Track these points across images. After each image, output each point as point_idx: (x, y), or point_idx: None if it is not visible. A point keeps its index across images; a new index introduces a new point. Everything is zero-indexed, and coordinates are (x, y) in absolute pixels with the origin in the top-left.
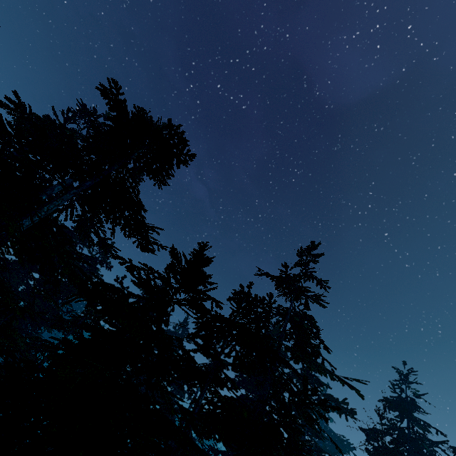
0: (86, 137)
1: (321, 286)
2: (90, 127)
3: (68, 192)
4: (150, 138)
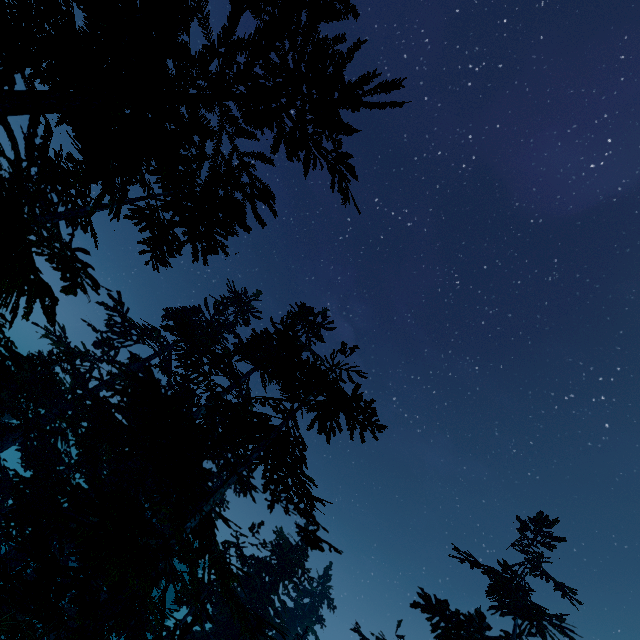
0: (233, 323)
1: (564, 594)
2: (239, 311)
3: (234, 472)
4: (328, 391)
